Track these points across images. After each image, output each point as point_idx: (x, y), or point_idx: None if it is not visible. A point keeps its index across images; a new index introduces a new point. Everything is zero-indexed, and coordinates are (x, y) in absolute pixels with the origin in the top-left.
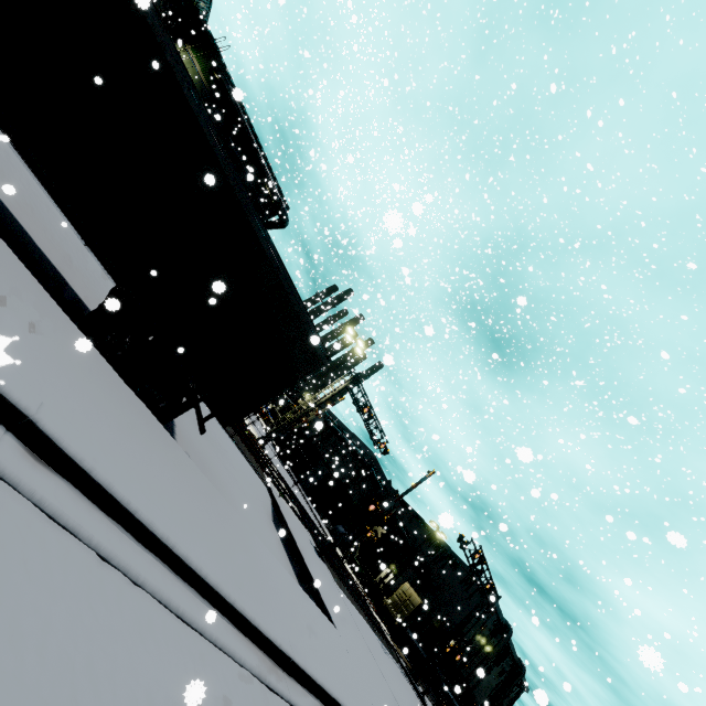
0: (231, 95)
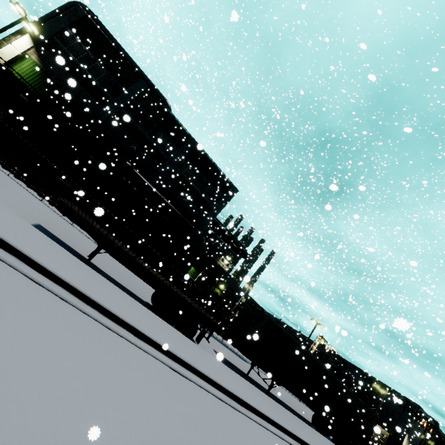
0: (216, 222)
